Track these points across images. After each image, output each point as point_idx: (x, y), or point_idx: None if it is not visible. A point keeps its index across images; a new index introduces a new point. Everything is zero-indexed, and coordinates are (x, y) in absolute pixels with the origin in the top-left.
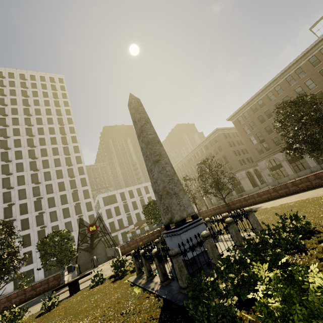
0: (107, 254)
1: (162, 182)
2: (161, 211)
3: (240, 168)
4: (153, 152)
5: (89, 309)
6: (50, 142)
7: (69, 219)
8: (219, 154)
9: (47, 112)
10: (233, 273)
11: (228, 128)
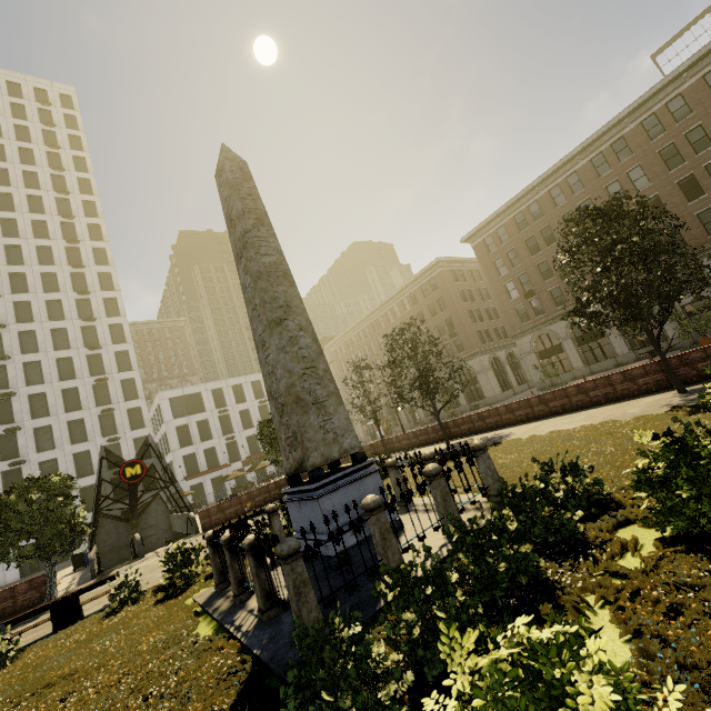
0: (172, 527)
1: (285, 375)
2: (281, 442)
3: (481, 349)
4: (269, 300)
5: (79, 676)
6: (36, 257)
7: (85, 447)
8: (440, 315)
9: (27, 180)
10: (414, 611)
11: (464, 260)
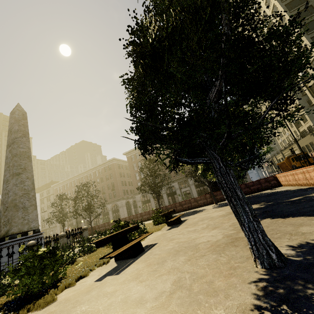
0: None
1: (13, 195)
2: (0, 223)
3: (123, 197)
4: (17, 165)
5: None
6: None
7: None
8: (109, 180)
9: None
10: None
11: (124, 161)
